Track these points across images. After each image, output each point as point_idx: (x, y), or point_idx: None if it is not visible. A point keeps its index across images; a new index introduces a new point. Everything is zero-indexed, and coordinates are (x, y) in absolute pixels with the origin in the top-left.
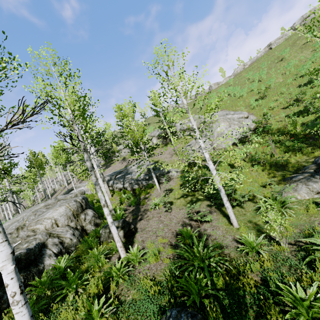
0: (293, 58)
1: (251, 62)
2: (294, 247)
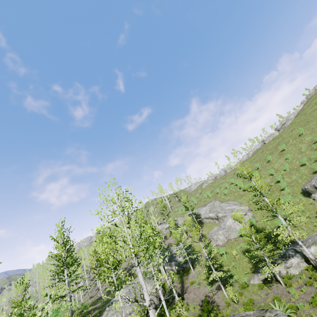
0: (275, 163)
1: (252, 152)
2: (240, 305)
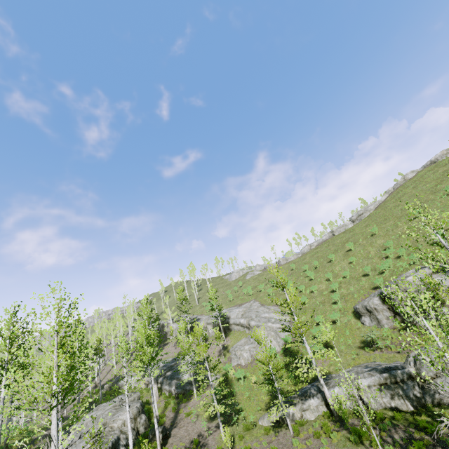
0: (337, 265)
1: (317, 243)
2: None
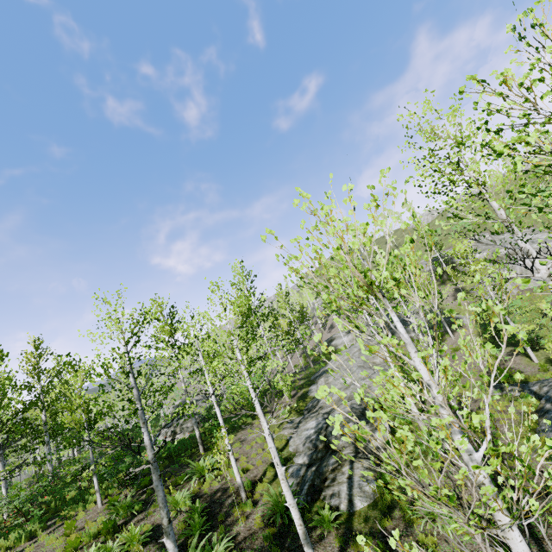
0: None
1: None
2: None
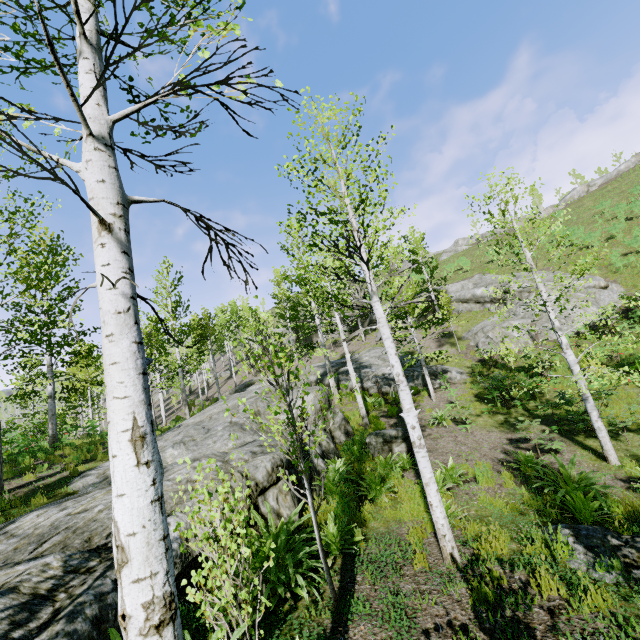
0: None
1: (604, 180)
2: None
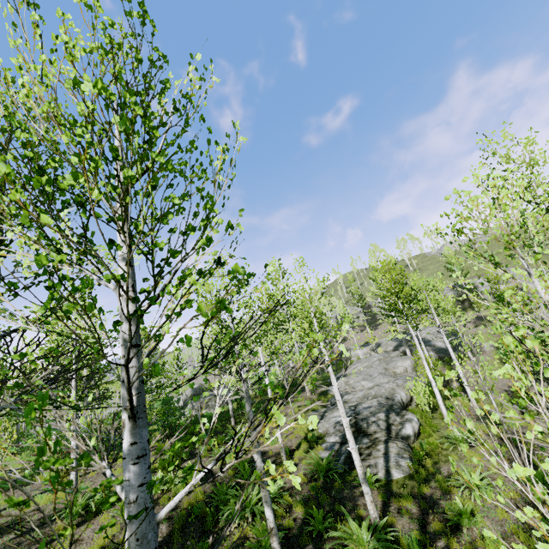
0: None
1: None
2: None
